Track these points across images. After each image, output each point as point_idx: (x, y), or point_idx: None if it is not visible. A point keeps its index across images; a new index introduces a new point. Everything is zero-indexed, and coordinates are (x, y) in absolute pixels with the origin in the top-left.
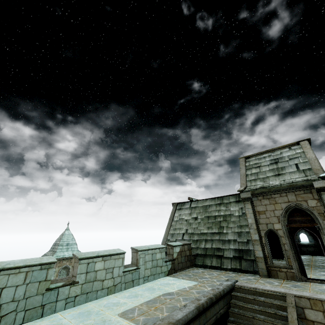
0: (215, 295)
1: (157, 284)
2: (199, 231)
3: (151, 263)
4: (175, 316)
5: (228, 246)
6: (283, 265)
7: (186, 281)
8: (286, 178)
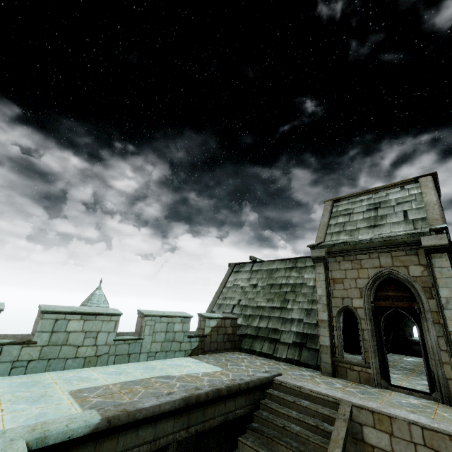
0: (227, 387)
1: (164, 364)
2: (255, 304)
3: (164, 335)
4: (142, 404)
5: (289, 327)
6: (357, 361)
7: (208, 365)
8: (384, 231)
